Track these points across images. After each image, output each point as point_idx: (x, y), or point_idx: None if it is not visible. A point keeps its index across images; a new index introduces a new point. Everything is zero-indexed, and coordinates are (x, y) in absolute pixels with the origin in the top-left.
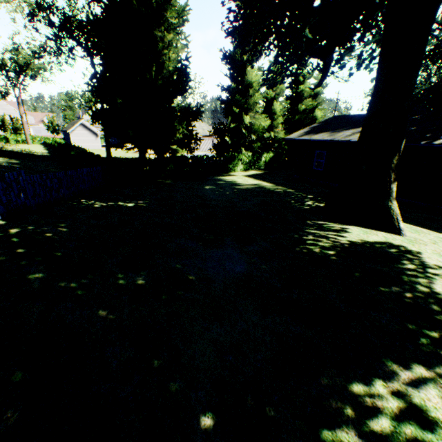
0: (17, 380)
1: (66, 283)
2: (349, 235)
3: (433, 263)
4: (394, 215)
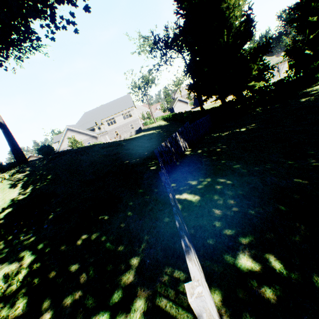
0: (284, 210)
1: (257, 168)
2: None
3: None
4: None
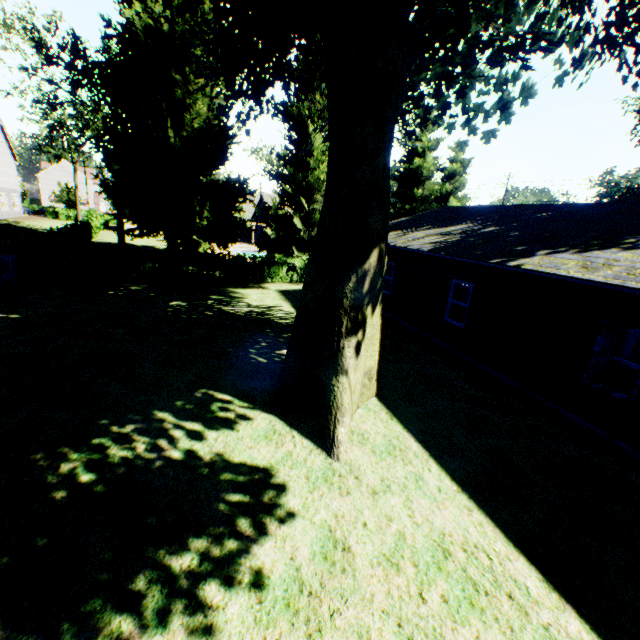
0: None
1: None
2: (219, 436)
3: (263, 561)
4: (333, 406)
